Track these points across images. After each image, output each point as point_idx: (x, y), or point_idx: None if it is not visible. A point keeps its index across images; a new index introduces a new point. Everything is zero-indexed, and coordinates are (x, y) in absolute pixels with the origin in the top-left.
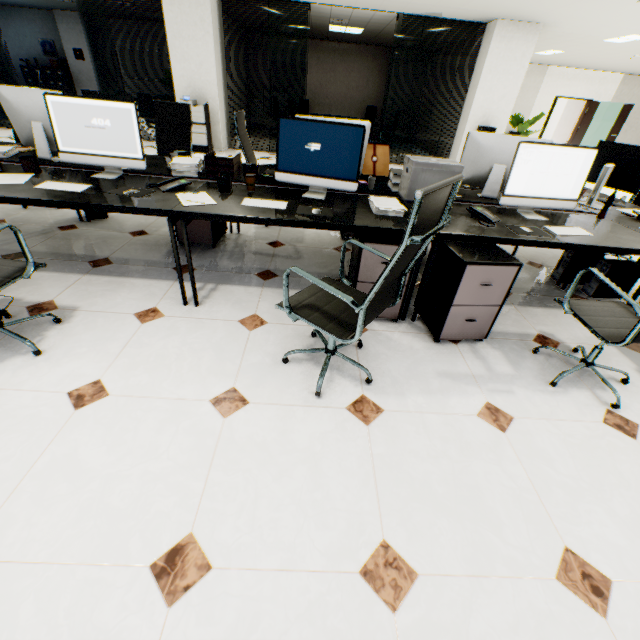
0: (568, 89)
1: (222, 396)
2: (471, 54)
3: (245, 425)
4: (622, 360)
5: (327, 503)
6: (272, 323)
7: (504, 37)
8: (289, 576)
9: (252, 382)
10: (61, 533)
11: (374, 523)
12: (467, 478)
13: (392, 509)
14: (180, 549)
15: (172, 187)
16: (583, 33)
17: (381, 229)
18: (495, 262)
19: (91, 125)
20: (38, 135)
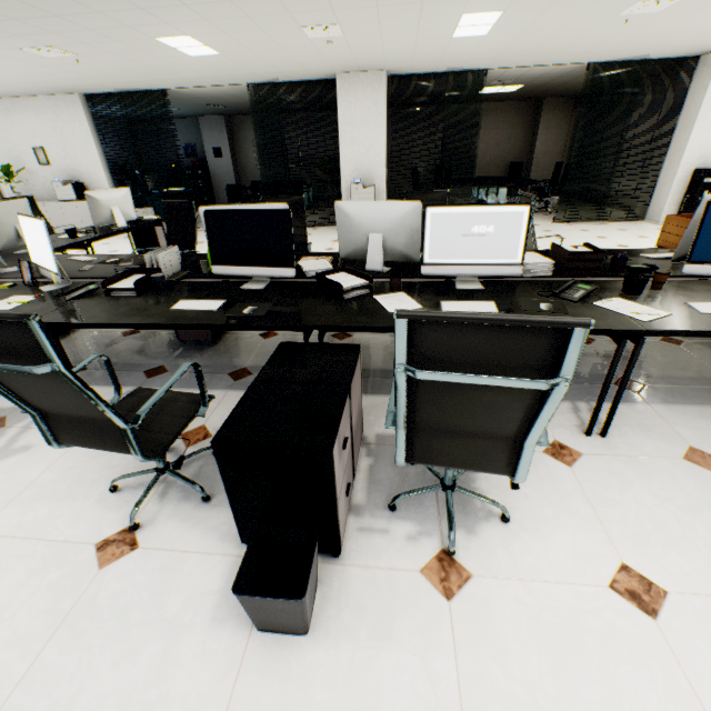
0: None
1: None
2: (678, 92)
3: None
4: None
5: None
6: None
7: None
8: None
9: None
10: None
11: None
12: None
13: None
14: None
15: (581, 295)
16: None
17: None
18: None
19: (469, 233)
20: (373, 247)
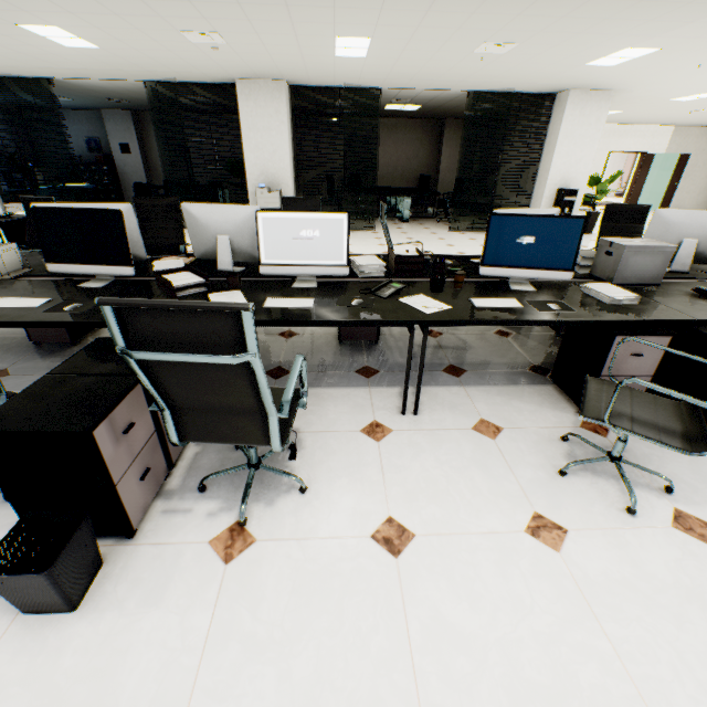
0: (621, 144)
1: (532, 524)
2: (542, 122)
3: (587, 559)
4: None
5: None
6: (508, 428)
7: (577, 105)
8: None
9: (548, 503)
10: None
11: None
12: None
13: None
14: None
15: (391, 292)
16: (652, 95)
17: (638, 321)
18: None
19: (298, 237)
20: (222, 248)
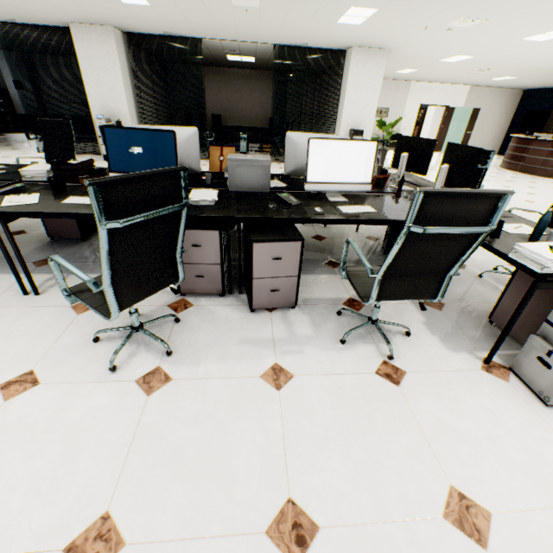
0: (429, 98)
1: (15, 379)
2: (337, 74)
3: (23, 406)
4: (415, 315)
5: (67, 478)
6: None
7: (360, 60)
8: None
9: (54, 363)
10: None
11: (106, 494)
12: (223, 438)
13: (132, 477)
14: None
15: (4, 190)
16: (422, 55)
17: None
18: (279, 239)
19: None
20: None
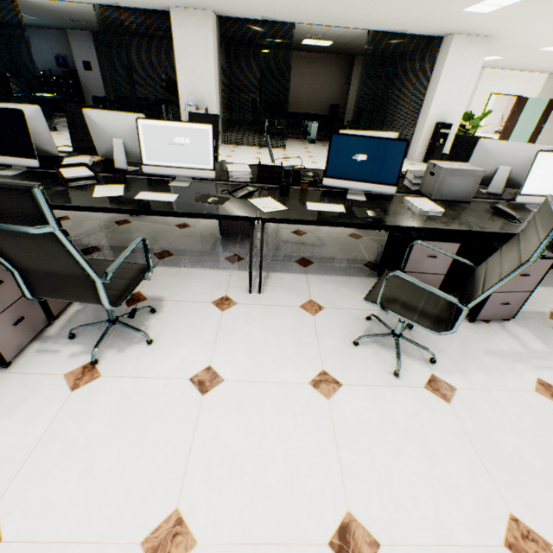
0: (501, 87)
1: (317, 378)
2: (429, 62)
3: (348, 406)
4: None
5: (448, 479)
6: (328, 308)
7: (459, 48)
8: (447, 551)
9: (336, 364)
10: (241, 514)
11: (495, 497)
12: None
13: (504, 483)
14: (346, 527)
15: (243, 194)
16: (525, 44)
17: (433, 229)
18: None
19: (173, 143)
20: (117, 149)
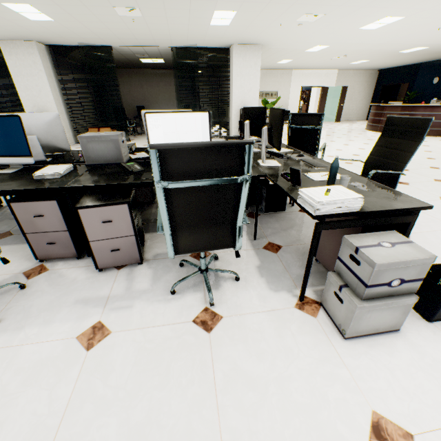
0: (308, 81)
1: None
2: (225, 66)
3: None
4: (252, 260)
5: None
6: None
7: (240, 54)
8: None
9: None
10: None
11: None
12: (2, 413)
13: None
14: None
15: None
16: (290, 48)
17: (16, 191)
18: (104, 203)
19: None
20: None
